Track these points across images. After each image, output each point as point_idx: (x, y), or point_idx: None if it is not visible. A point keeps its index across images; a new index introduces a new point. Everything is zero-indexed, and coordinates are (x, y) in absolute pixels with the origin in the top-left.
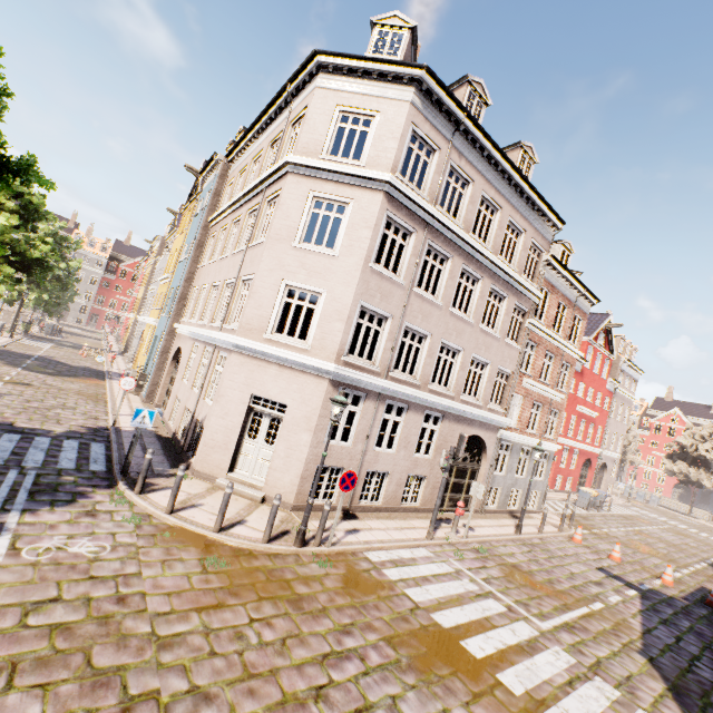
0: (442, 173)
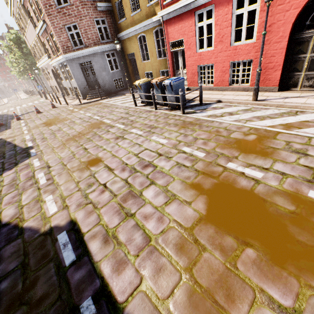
0: None
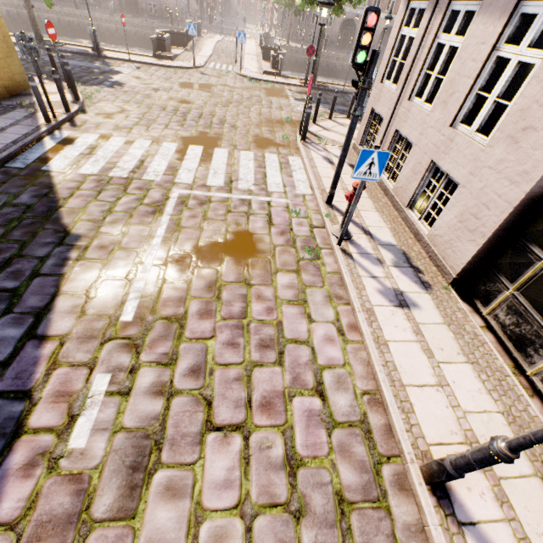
0: None
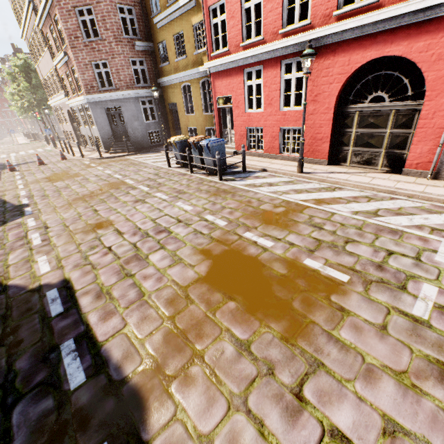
0: (15, 11)
